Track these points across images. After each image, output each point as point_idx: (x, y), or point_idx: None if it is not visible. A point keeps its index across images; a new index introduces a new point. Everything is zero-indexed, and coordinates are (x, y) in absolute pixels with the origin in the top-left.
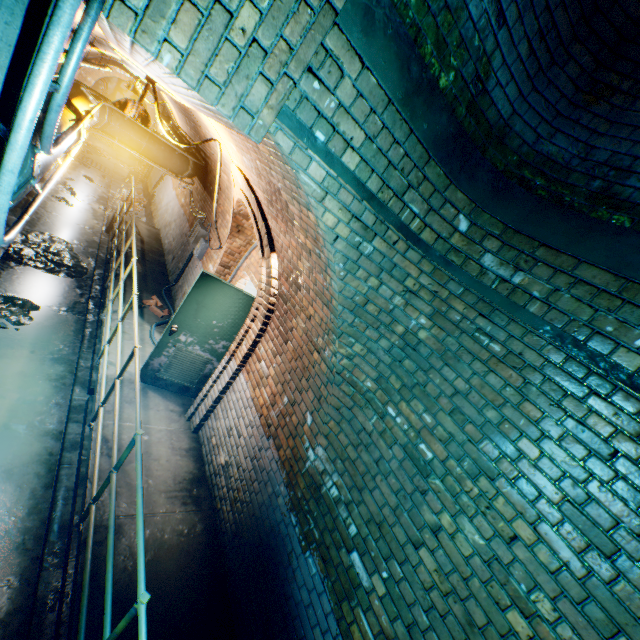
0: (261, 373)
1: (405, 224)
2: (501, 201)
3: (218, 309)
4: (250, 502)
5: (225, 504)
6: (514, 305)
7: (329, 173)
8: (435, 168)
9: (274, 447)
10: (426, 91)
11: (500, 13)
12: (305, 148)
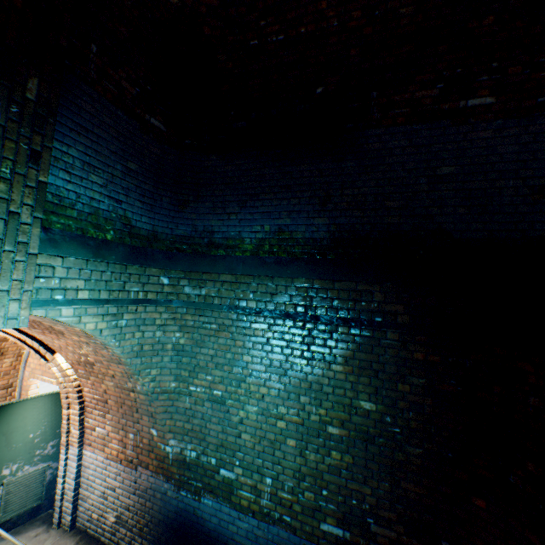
0: (102, 436)
1: (136, 298)
2: (175, 262)
3: (29, 423)
4: (152, 517)
5: (136, 541)
6: (209, 304)
7: (76, 307)
8: (133, 267)
9: (144, 469)
10: (104, 245)
11: (117, 200)
12: (54, 307)
